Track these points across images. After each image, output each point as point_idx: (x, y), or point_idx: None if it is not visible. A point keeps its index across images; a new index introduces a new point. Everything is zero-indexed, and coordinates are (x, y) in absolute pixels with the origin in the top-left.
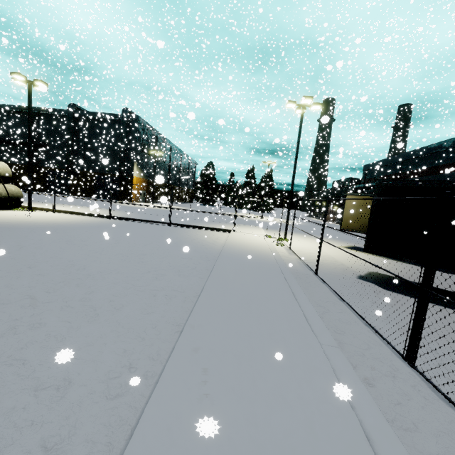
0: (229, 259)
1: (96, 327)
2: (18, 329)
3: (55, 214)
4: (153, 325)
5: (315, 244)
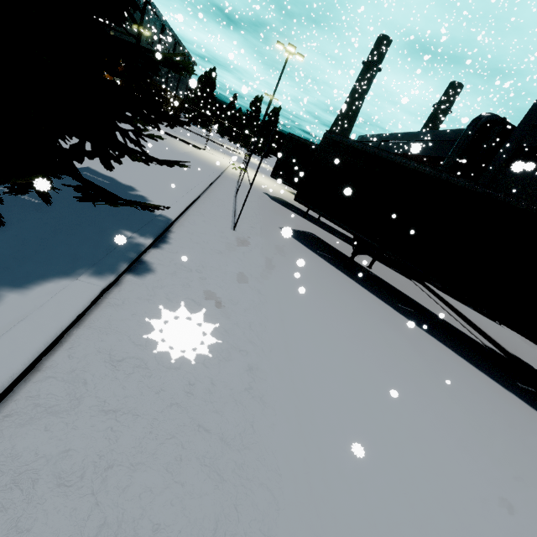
0: (186, 156)
1: None
2: None
3: None
4: None
5: (268, 182)
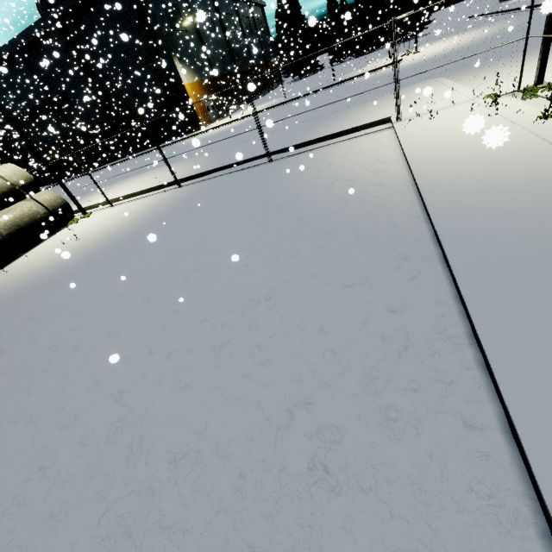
0: (484, 255)
1: None
2: None
3: (113, 210)
4: None
5: None
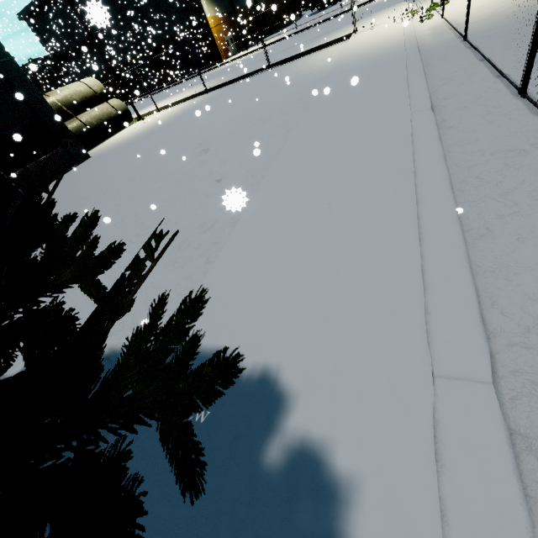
0: (338, 74)
1: (226, 168)
2: (184, 182)
3: (161, 113)
4: (264, 154)
5: None
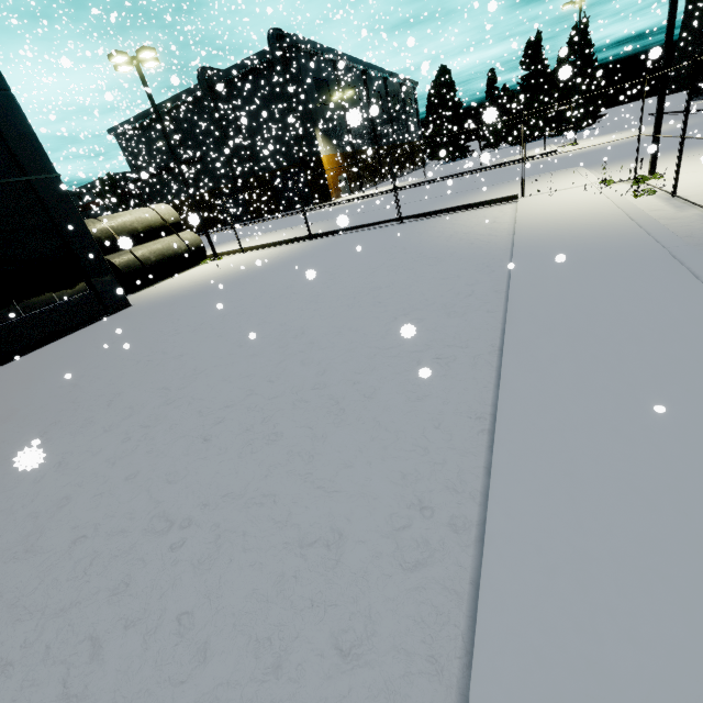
0: (535, 259)
1: (347, 433)
2: (253, 445)
3: (245, 255)
4: (434, 421)
5: None
